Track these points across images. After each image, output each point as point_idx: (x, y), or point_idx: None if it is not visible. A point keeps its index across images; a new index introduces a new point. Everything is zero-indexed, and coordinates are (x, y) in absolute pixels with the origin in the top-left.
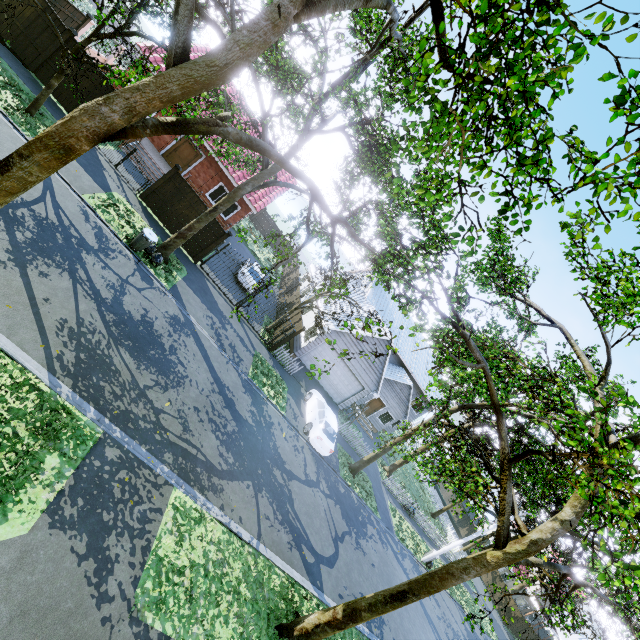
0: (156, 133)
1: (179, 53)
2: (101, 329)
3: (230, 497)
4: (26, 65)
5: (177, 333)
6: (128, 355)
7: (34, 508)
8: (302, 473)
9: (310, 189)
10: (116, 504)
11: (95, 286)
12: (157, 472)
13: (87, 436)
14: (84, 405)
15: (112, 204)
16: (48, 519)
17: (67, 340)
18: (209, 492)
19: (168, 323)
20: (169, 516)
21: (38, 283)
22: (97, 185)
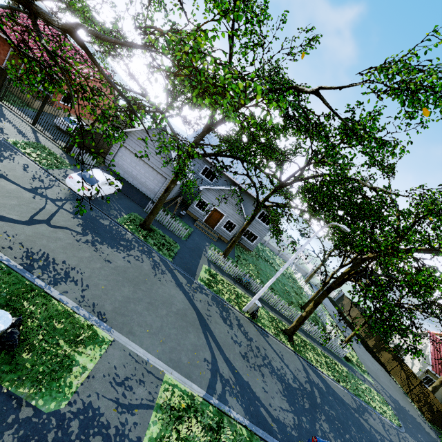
0: None
1: None
2: None
3: None
4: None
5: None
6: None
7: None
8: (28, 186)
9: None
10: None
11: None
12: None
13: None
14: None
15: None
16: None
17: None
18: None
19: None
20: None
21: None
22: None
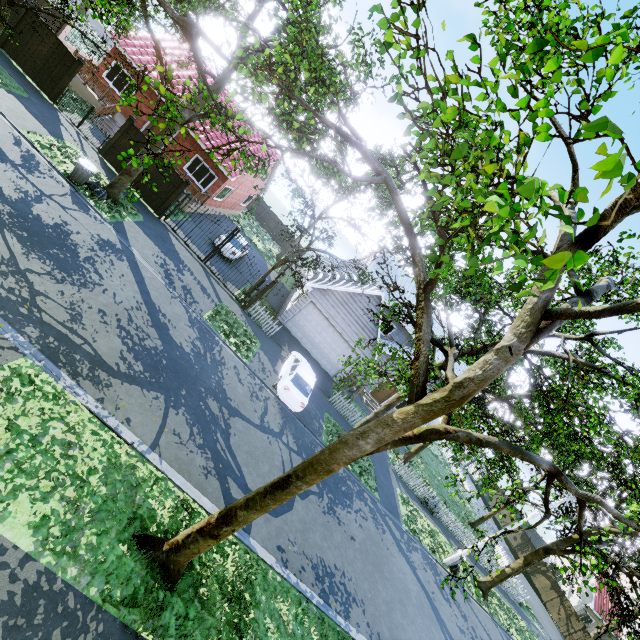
0: None
1: None
2: None
3: (120, 396)
4: None
5: (105, 253)
6: (16, 241)
7: None
8: (256, 418)
9: None
10: None
11: None
12: (4, 336)
13: None
14: None
15: (60, 147)
16: None
17: None
18: (85, 381)
19: (95, 242)
20: None
21: None
22: (45, 130)
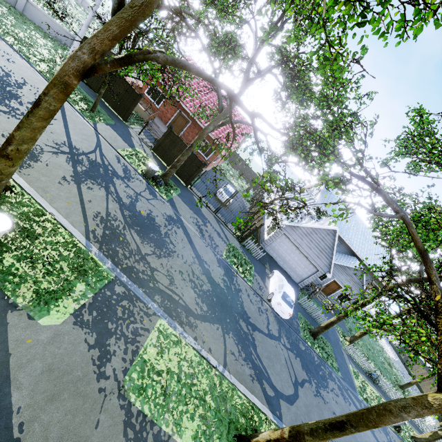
0: (114, 66)
1: (116, 7)
2: (120, 219)
3: (202, 333)
4: (94, 90)
5: (171, 225)
6: (136, 235)
7: (66, 311)
8: (265, 328)
9: (226, 92)
10: (118, 320)
11: (119, 196)
12: (149, 306)
13: (104, 277)
14: (105, 259)
15: (135, 154)
16: (73, 319)
17: (99, 223)
18: (186, 326)
19: (165, 219)
20: (154, 335)
21: (86, 192)
22: (127, 144)
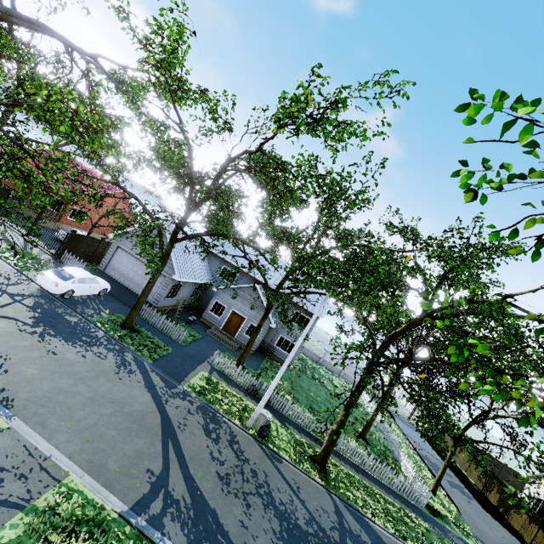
0: None
1: None
2: None
3: None
4: None
5: None
6: None
7: None
8: None
9: None
10: None
11: None
12: None
13: None
14: None
15: None
16: None
17: None
18: None
19: None
20: None
21: None
22: None
